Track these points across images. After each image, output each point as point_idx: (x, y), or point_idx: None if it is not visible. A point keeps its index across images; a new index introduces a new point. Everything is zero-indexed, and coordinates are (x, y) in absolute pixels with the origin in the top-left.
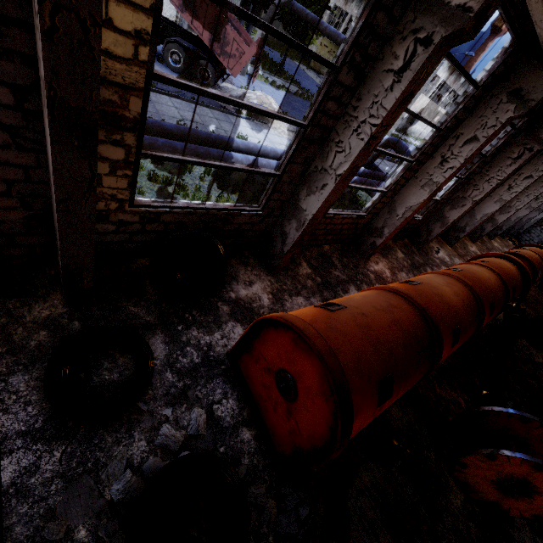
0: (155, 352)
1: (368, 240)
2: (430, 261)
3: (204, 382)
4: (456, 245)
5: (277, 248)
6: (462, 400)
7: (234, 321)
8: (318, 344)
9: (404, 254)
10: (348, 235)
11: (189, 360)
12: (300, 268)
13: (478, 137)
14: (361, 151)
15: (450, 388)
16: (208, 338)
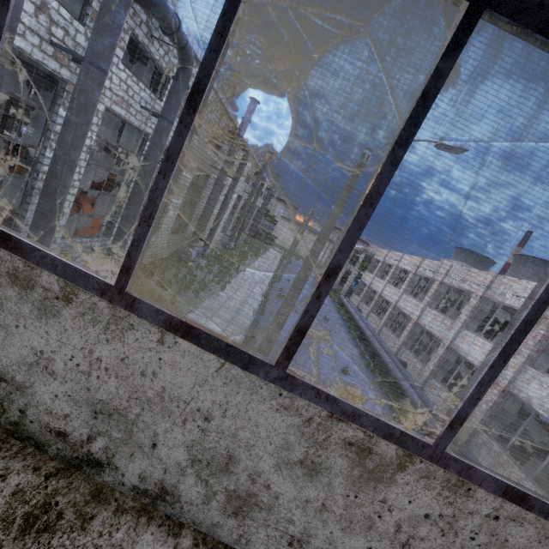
0: None
1: None
2: None
3: None
4: None
5: None
6: None
7: None
8: None
9: None
10: None
11: None
12: None
13: None
14: None
15: None
16: None
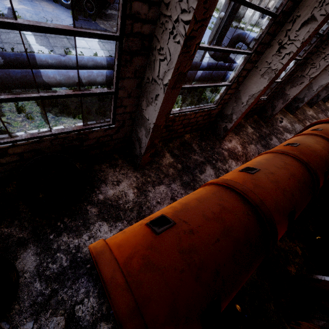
0: (26, 265)
1: (221, 125)
2: (275, 130)
3: (71, 283)
4: (296, 112)
5: (137, 150)
6: (299, 249)
7: (101, 221)
8: (120, 304)
9: (253, 129)
10: (204, 123)
11: (58, 265)
12: (164, 159)
13: (315, 16)
14: (181, 56)
15: (289, 239)
16: (77, 241)
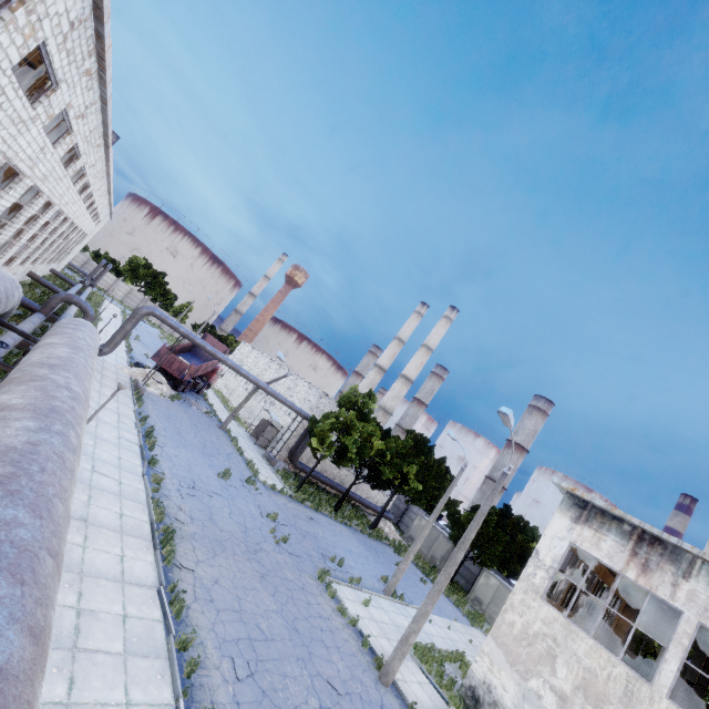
0: None
1: None
2: None
3: None
4: None
5: None
6: None
7: None
8: None
9: None
10: None
11: None
12: None
13: None
14: None
15: None
16: None
